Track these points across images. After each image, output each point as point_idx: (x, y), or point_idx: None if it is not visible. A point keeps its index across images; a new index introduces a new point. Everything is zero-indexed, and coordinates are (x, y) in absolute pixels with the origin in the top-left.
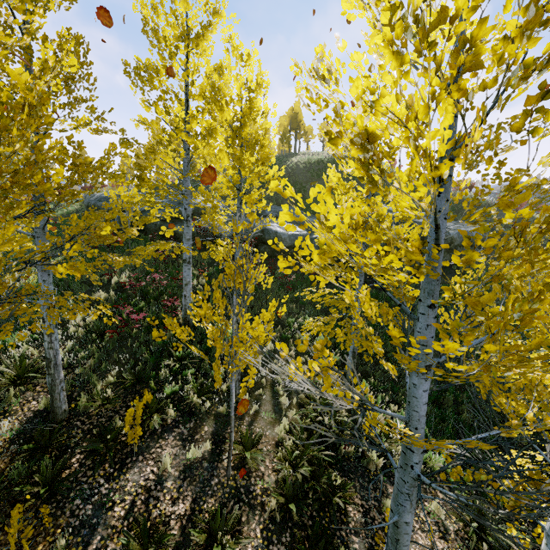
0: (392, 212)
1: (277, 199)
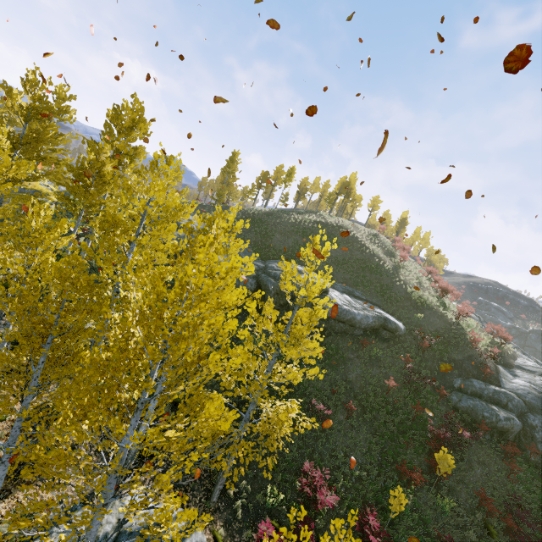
0: (300, 273)
1: (246, 237)
